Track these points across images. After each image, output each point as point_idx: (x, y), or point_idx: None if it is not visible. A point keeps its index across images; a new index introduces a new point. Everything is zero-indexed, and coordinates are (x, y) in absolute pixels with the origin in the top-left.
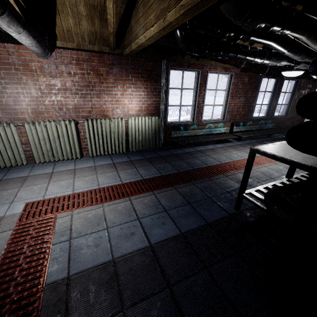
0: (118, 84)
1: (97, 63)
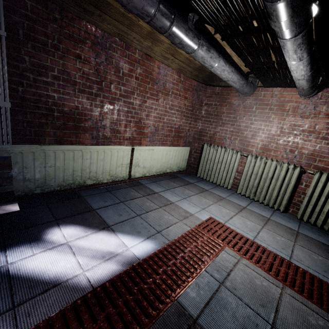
0: None
1: None
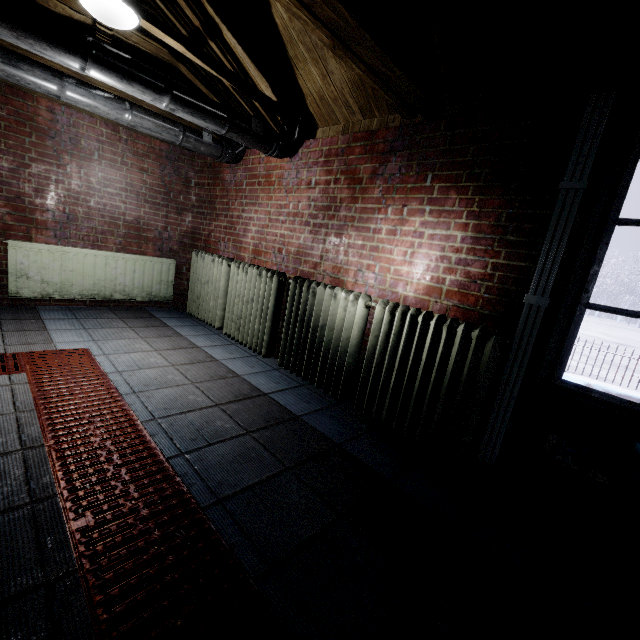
0: (389, 204)
1: (359, 155)
